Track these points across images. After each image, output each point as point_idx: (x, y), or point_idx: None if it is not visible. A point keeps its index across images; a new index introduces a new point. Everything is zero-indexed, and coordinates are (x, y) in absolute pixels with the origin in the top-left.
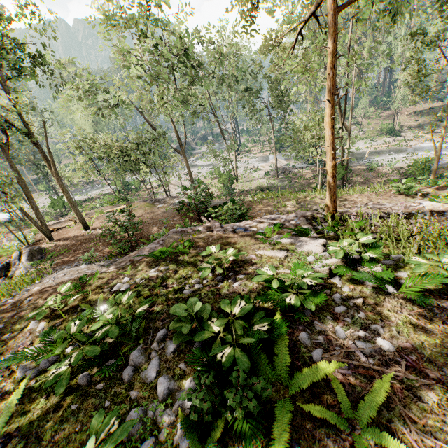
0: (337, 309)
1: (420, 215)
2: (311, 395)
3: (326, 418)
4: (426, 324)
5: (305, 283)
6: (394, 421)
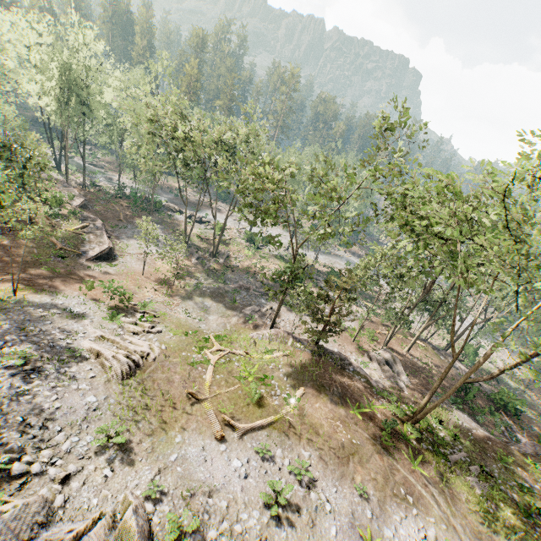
0: None
1: None
2: None
3: None
4: None
5: None
6: None
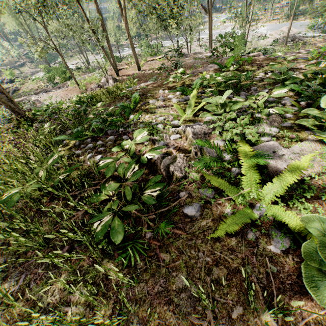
0: None
1: None
2: None
3: None
4: None
5: None
6: None
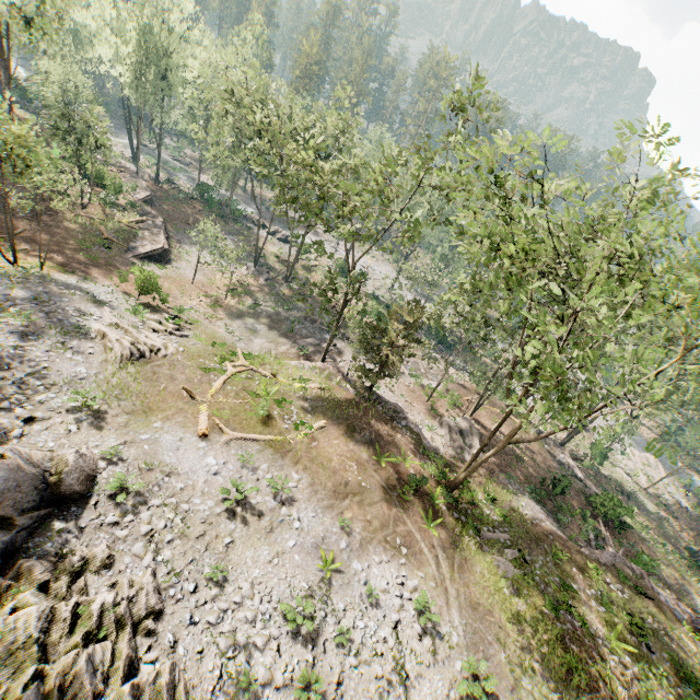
0: None
1: None
2: None
3: None
4: None
5: None
6: None
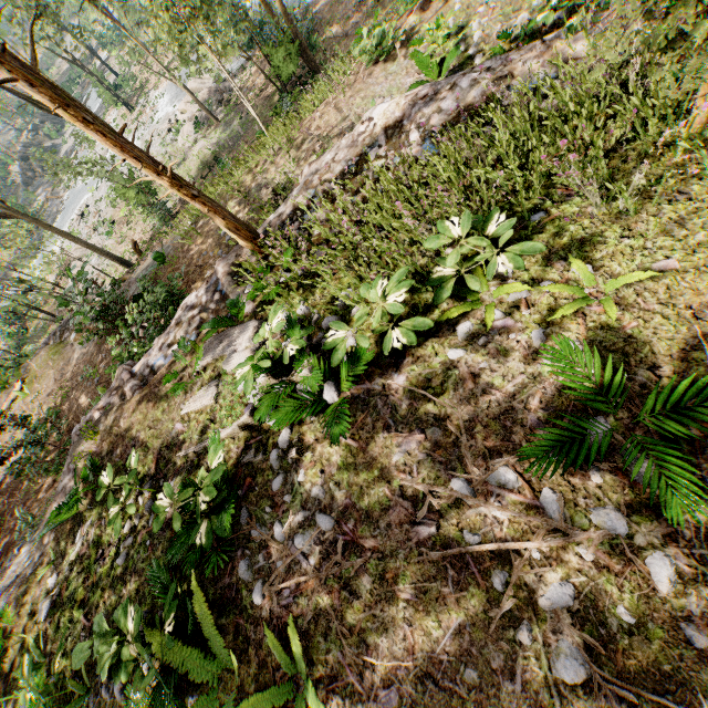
0: (274, 487)
1: (373, 152)
2: (258, 664)
3: (261, 707)
4: (369, 442)
5: (200, 507)
6: (332, 650)
